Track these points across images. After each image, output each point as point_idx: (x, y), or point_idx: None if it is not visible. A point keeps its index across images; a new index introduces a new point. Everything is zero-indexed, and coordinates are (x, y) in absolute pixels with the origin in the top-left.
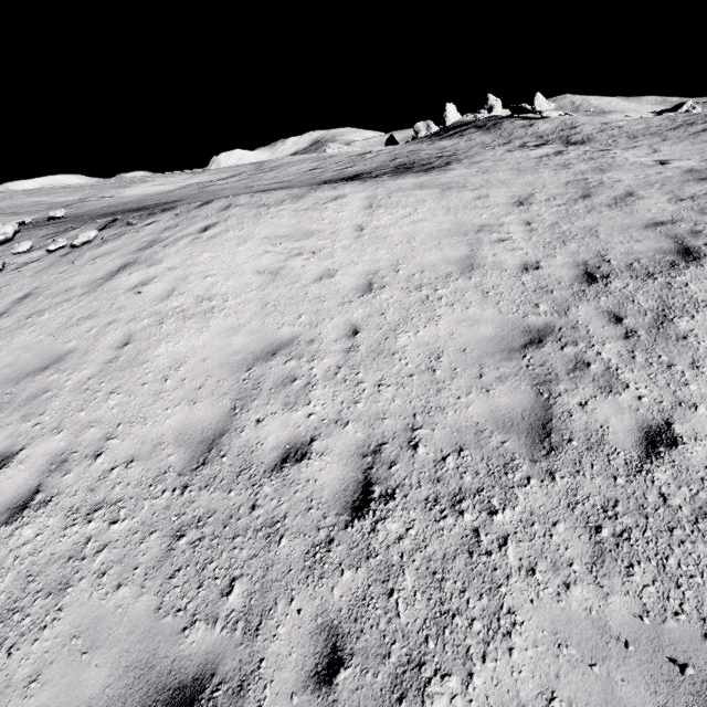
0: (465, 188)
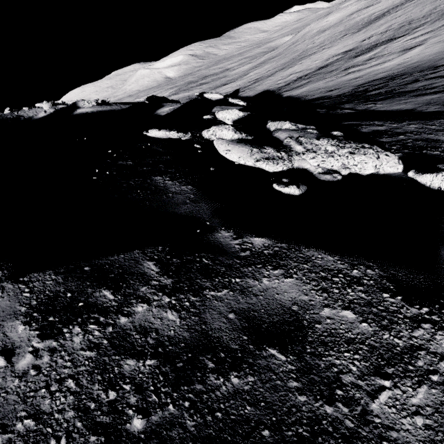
0: None
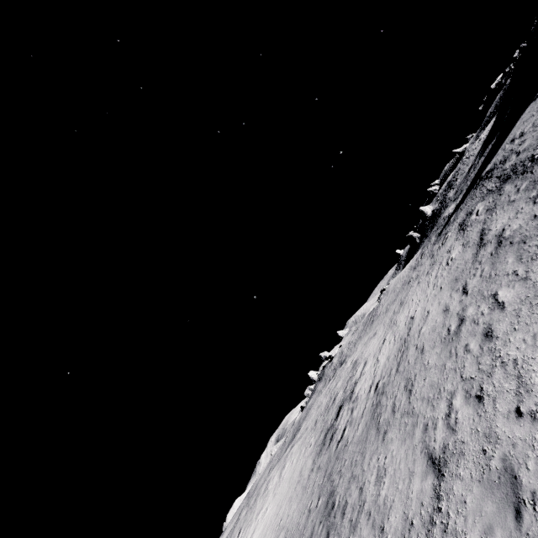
0: (302, 434)
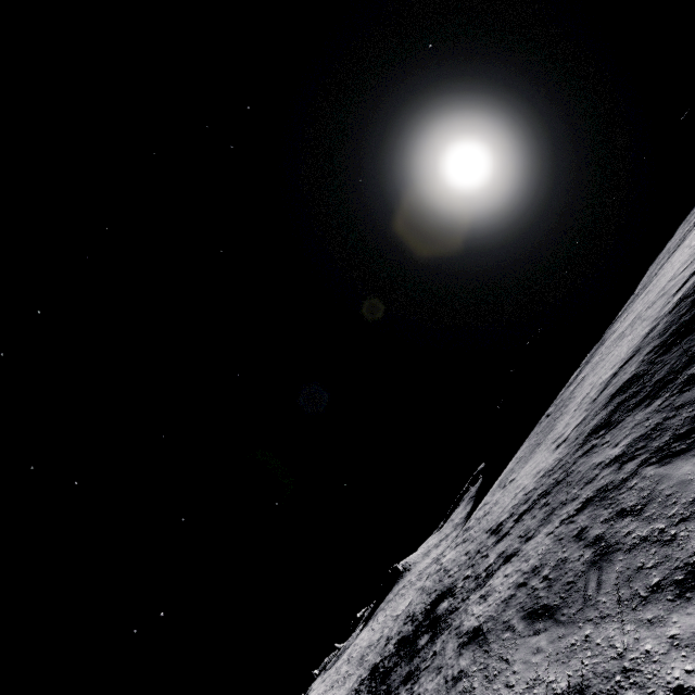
0: None
